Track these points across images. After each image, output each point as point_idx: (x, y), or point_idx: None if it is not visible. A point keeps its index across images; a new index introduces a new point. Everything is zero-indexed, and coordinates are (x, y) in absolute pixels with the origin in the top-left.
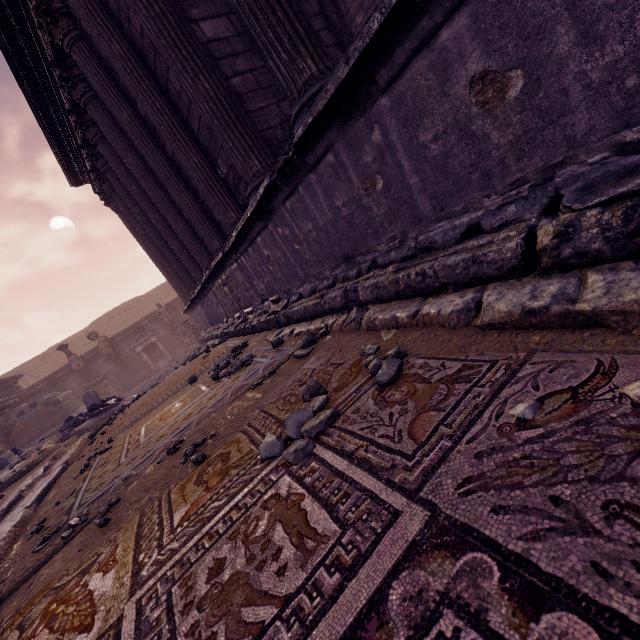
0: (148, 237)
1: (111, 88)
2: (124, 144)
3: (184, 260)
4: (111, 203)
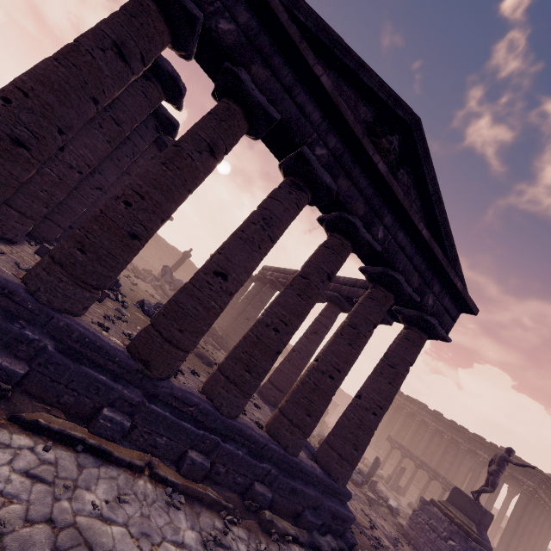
0: None
1: (427, 442)
2: (413, 434)
3: (387, 446)
4: None
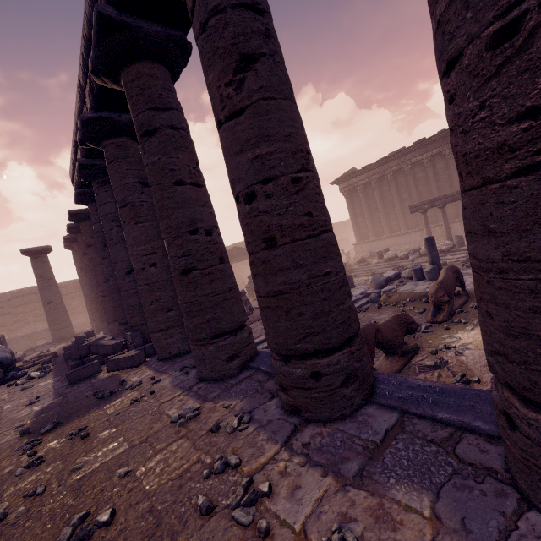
0: (368, 211)
1: (434, 177)
2: (415, 186)
3: (402, 222)
4: (348, 195)
